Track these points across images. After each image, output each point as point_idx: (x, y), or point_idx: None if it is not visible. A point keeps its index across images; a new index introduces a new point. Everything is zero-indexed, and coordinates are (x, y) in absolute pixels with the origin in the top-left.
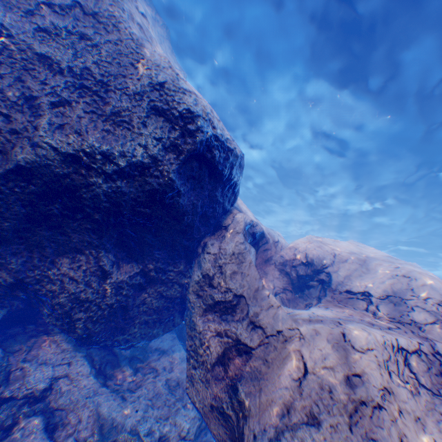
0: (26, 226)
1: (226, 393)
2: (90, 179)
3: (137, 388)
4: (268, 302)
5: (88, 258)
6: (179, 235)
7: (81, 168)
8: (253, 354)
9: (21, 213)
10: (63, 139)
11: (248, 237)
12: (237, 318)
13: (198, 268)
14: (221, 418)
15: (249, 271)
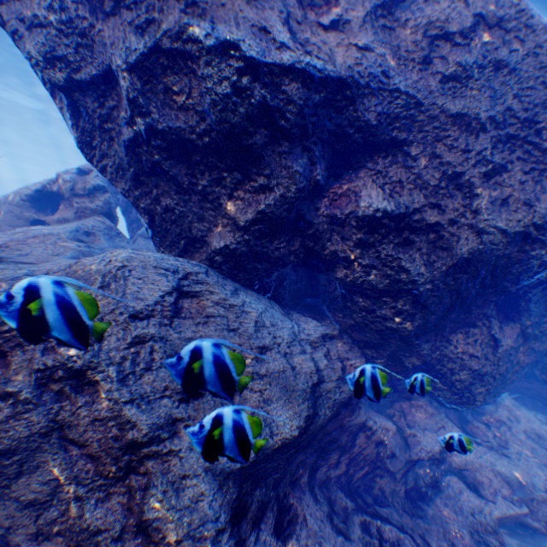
0: (441, 314)
1: None
2: (529, 254)
3: (505, 443)
4: None
5: (480, 331)
6: None
7: (523, 244)
8: None
9: (445, 303)
10: (508, 216)
11: None
12: None
13: None
14: None
15: None
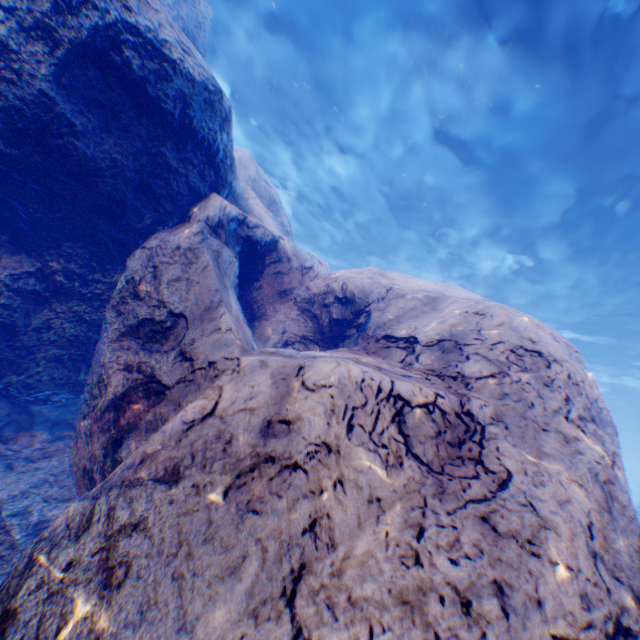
0: None
1: (103, 449)
2: None
3: (44, 459)
4: (215, 325)
5: None
6: (105, 221)
7: None
8: (168, 398)
9: None
10: None
11: (240, 244)
12: (165, 348)
13: (124, 272)
14: (91, 487)
15: (203, 280)
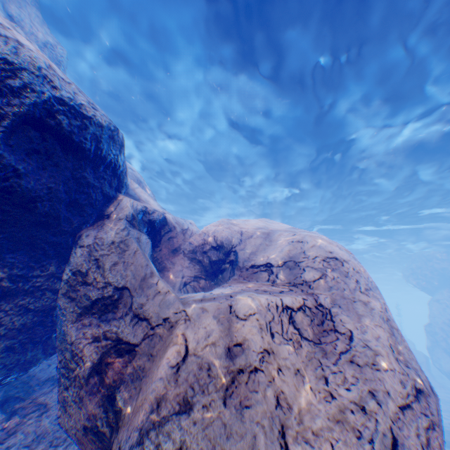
0: None
1: (101, 407)
2: None
3: (9, 437)
4: (156, 290)
5: None
6: (41, 230)
7: None
8: (138, 352)
9: None
10: None
11: (144, 225)
12: (121, 316)
13: (69, 267)
14: (97, 440)
15: (135, 260)
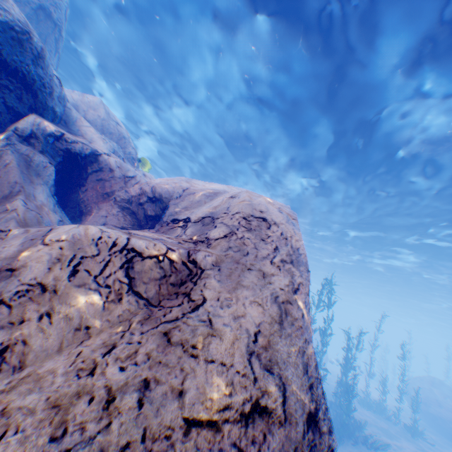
0: None
1: None
2: None
3: None
4: (6, 208)
5: None
6: None
7: None
8: None
9: None
10: None
11: (60, 154)
12: None
13: None
14: None
15: (5, 175)
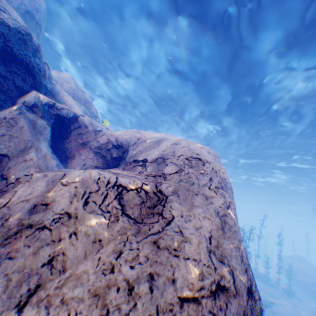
0: None
1: None
2: None
3: None
4: (25, 159)
5: None
6: None
7: None
8: None
9: None
10: None
11: (53, 117)
12: None
13: None
14: None
15: (20, 135)
